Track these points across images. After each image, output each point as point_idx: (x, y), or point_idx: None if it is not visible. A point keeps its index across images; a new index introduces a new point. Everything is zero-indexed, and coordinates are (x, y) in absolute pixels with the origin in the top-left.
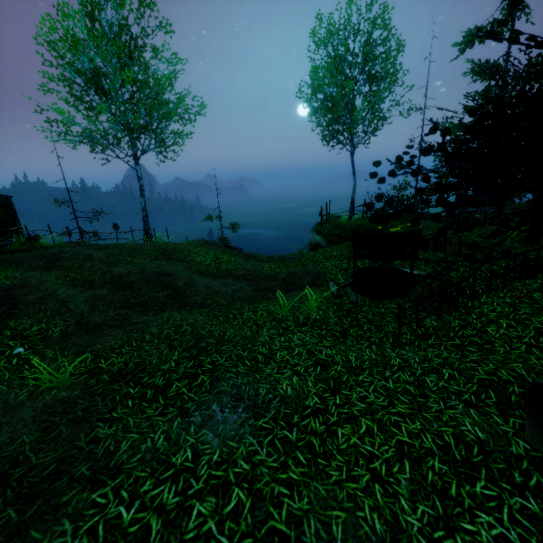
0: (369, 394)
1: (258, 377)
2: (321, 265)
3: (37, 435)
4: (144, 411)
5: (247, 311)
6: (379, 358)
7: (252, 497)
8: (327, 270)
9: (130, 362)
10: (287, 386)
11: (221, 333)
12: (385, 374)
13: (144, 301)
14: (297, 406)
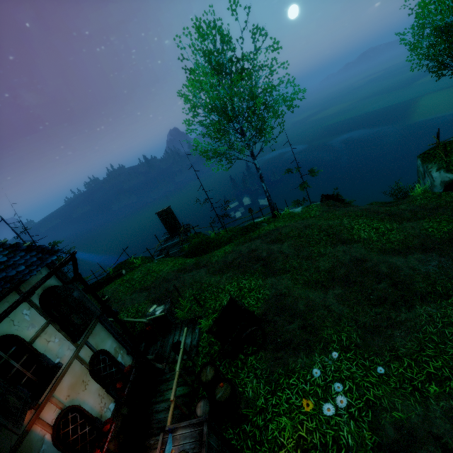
0: None
1: None
2: None
3: None
4: None
5: None
6: None
7: None
8: None
9: None
10: None
11: None
12: None
13: (380, 296)
14: None
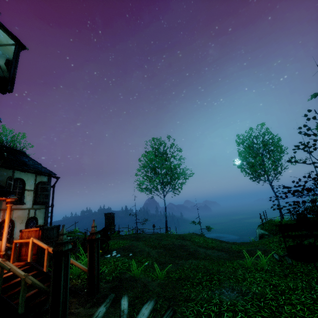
0: (301, 298)
1: (240, 284)
2: (267, 245)
3: (161, 289)
4: (195, 288)
5: (228, 263)
6: (307, 286)
7: (247, 316)
8: (271, 248)
9: (181, 275)
10: (255, 289)
11: (217, 269)
12: (311, 292)
13: (178, 255)
14: (262, 296)
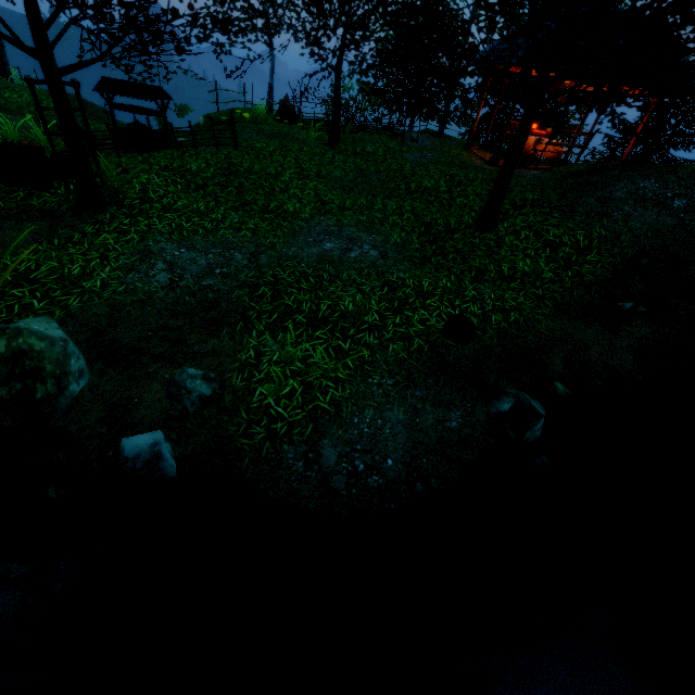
0: None
1: None
2: None
3: None
4: None
5: None
6: None
7: None
8: None
9: None
10: None
11: None
12: None
13: None
14: None
